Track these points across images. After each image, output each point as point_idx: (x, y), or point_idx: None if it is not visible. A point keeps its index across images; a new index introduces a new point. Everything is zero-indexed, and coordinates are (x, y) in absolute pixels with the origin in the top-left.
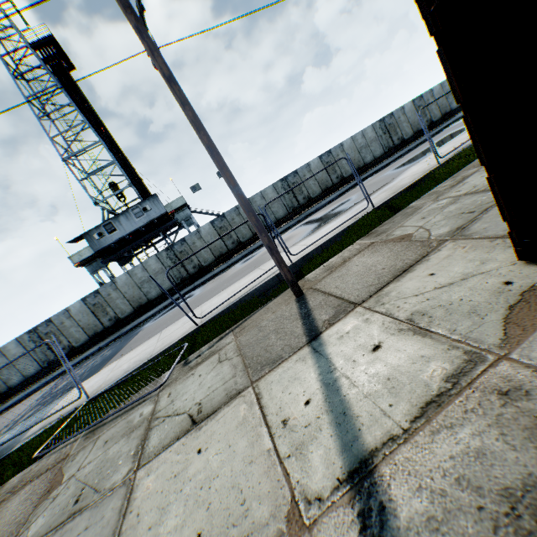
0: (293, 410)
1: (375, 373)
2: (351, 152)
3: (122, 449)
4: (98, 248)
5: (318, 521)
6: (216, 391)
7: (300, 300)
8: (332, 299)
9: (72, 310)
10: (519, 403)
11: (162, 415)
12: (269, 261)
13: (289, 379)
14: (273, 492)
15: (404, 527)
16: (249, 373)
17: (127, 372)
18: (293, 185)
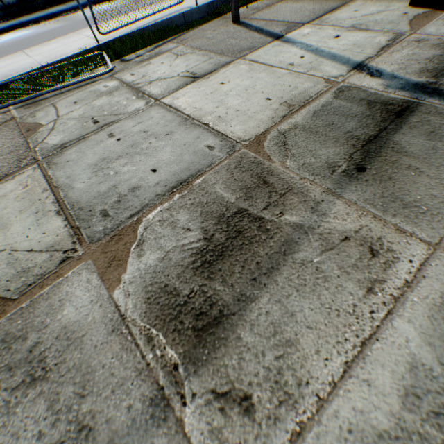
0: (293, 61)
1: (344, 45)
2: None
3: (113, 100)
4: None
5: (346, 80)
6: (199, 66)
7: (241, 25)
8: (277, 23)
9: None
10: (424, 43)
11: (143, 82)
12: (157, 5)
13: (275, 53)
14: (309, 81)
15: (390, 72)
16: (229, 56)
17: (11, 76)
18: None
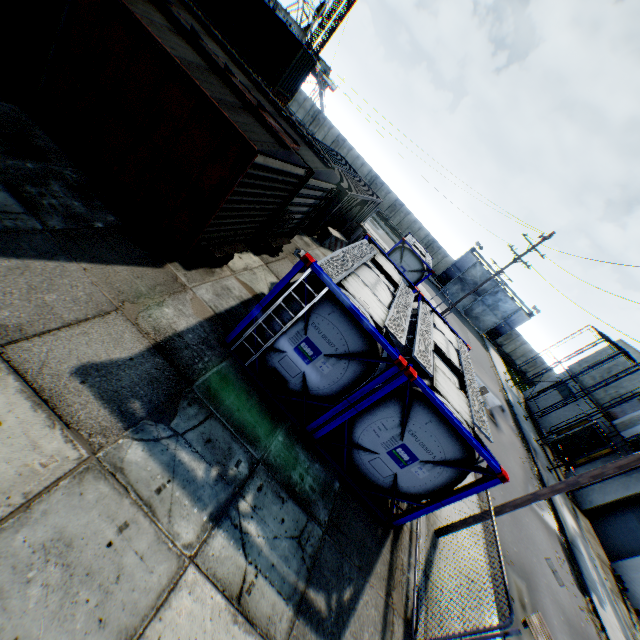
0: None
1: None
2: (350, 158)
3: None
4: None
5: None
6: None
7: None
8: None
9: None
10: None
11: None
12: None
13: None
14: None
15: None
16: None
17: None
18: (318, 120)
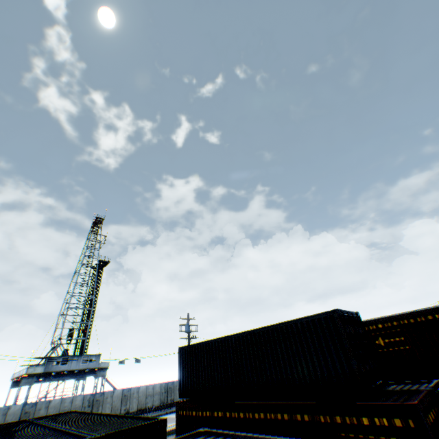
0: None
1: None
2: None
3: None
4: (48, 370)
5: None
6: None
7: None
8: None
9: (12, 408)
10: None
11: None
12: None
13: None
14: None
15: None
16: None
17: None
18: (169, 388)
